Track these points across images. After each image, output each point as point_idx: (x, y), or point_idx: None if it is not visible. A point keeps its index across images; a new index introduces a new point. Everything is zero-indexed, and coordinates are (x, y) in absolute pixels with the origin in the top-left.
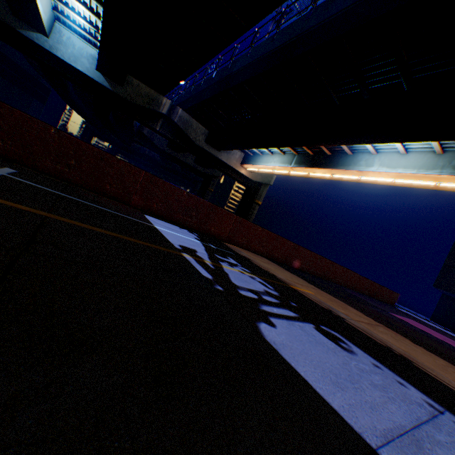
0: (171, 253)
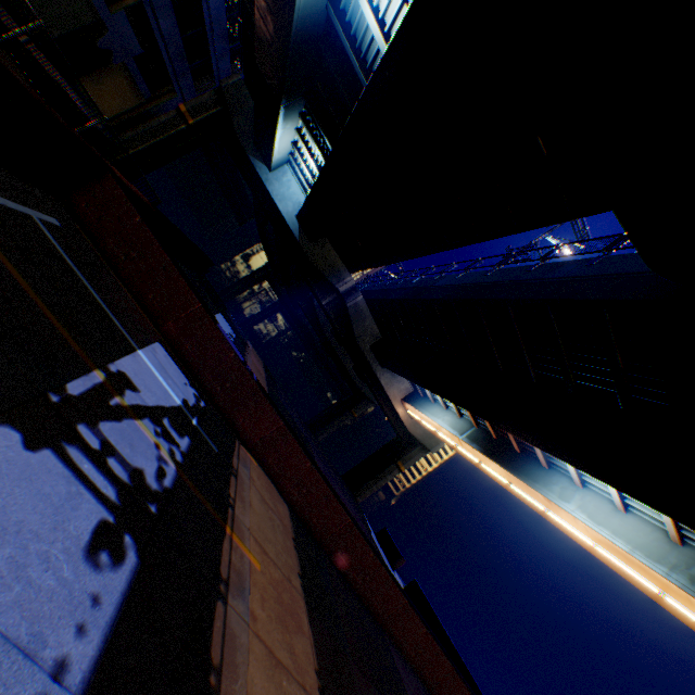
0: (79, 355)
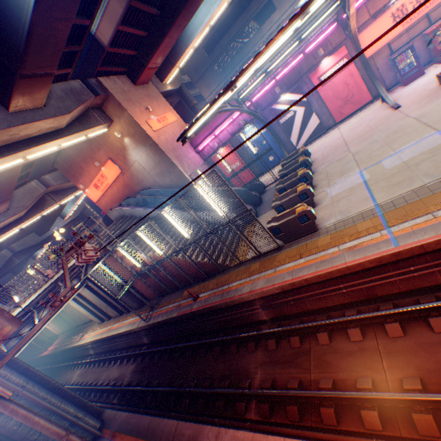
0: None
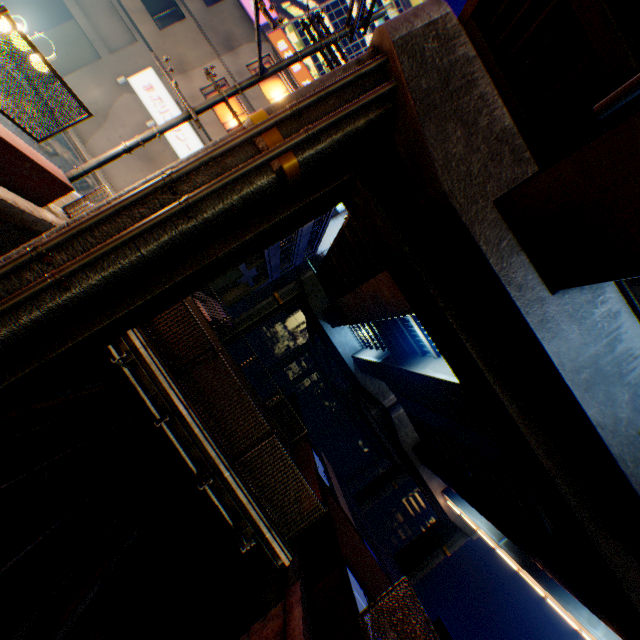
0: None
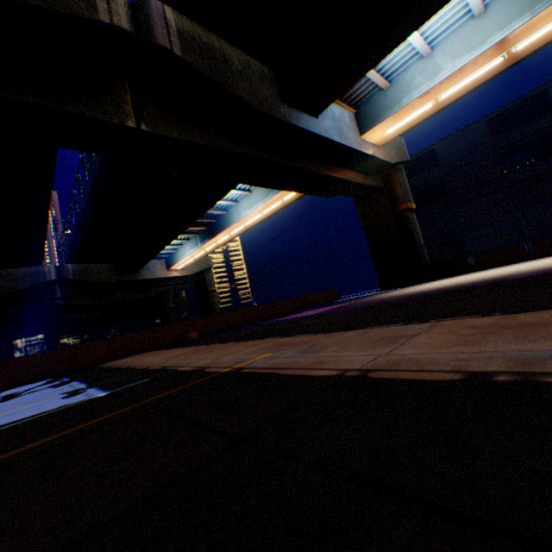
0: None
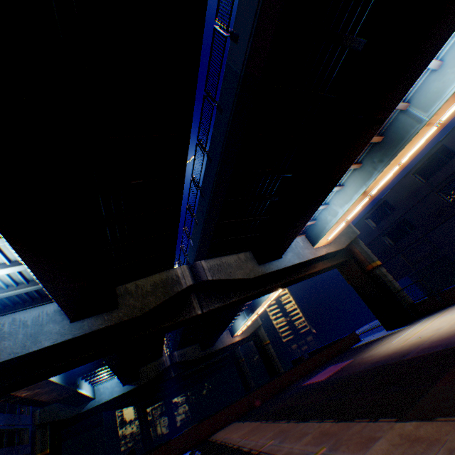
0: None
